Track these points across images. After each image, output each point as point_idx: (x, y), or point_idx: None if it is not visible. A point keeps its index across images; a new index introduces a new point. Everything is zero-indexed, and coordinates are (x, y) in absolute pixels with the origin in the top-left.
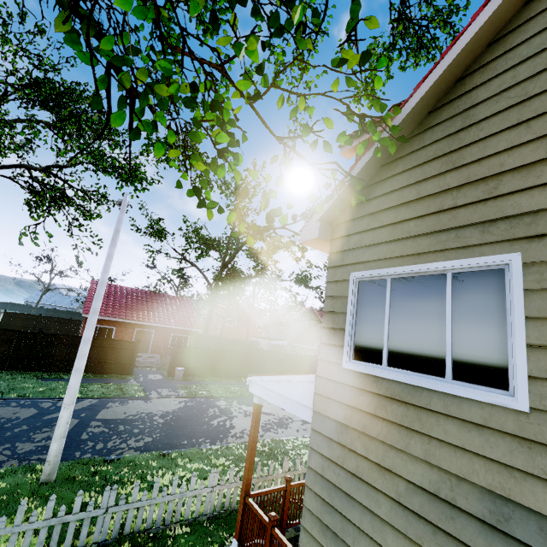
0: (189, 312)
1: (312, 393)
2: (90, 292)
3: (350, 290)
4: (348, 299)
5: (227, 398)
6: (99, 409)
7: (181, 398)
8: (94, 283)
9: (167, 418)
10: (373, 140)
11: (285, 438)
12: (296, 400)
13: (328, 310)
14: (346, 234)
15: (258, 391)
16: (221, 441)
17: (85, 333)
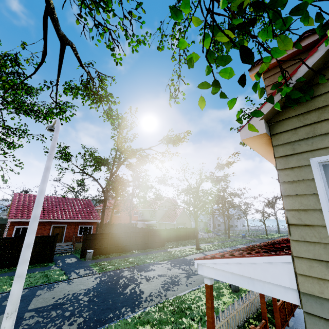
0: (91, 209)
1: (292, 274)
2: (13, 202)
3: (316, 173)
4: (315, 181)
5: (129, 268)
6: (30, 299)
7: (95, 275)
8: (16, 194)
9: (89, 295)
10: (324, 44)
11: (181, 293)
12: (269, 281)
13: (290, 194)
14: (291, 128)
15: (211, 273)
16: (138, 307)
17: (26, 239)
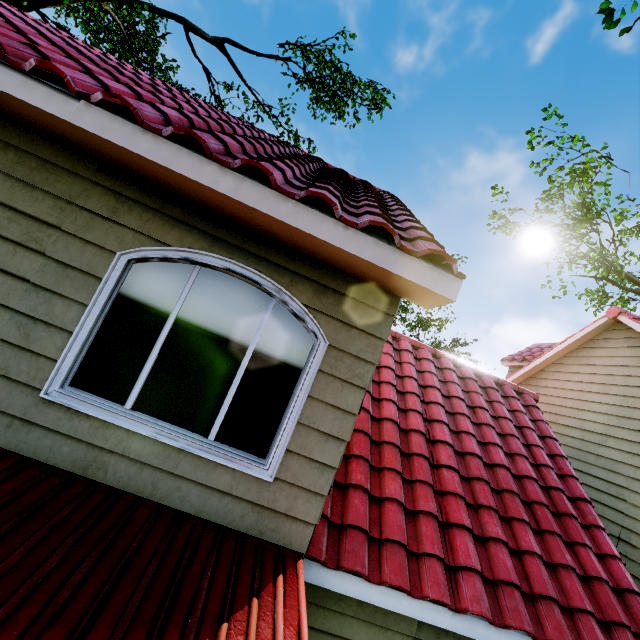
0: None
1: None
2: None
3: None
4: None
5: None
6: None
7: None
8: None
9: None
10: None
11: None
12: None
13: None
14: None
15: None
16: None
17: None
